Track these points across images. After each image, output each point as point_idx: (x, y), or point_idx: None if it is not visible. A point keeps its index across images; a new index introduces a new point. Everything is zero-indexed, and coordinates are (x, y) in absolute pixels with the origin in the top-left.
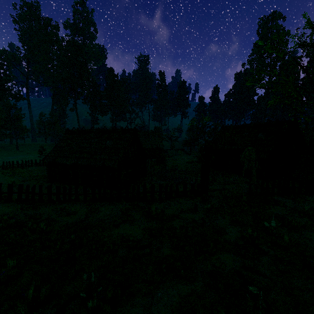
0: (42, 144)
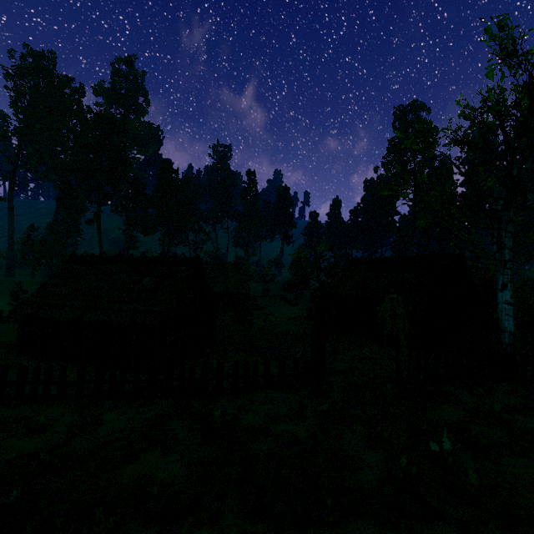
0: (25, 282)
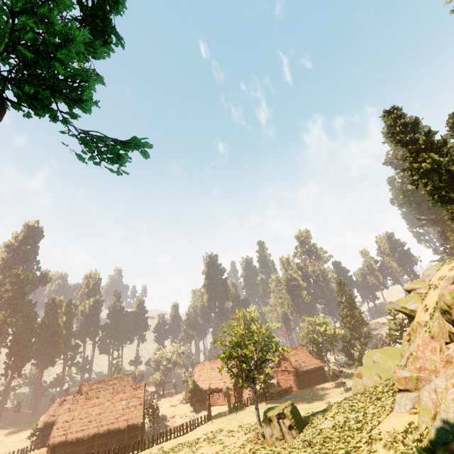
0: None
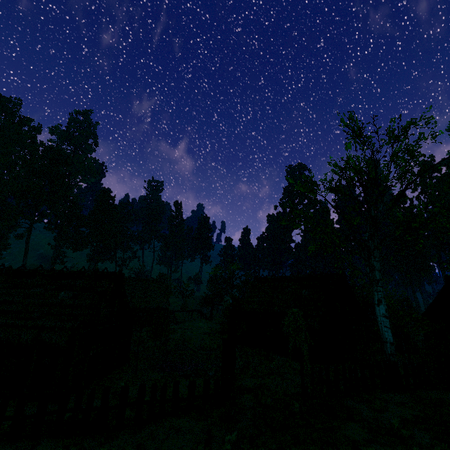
0: None
